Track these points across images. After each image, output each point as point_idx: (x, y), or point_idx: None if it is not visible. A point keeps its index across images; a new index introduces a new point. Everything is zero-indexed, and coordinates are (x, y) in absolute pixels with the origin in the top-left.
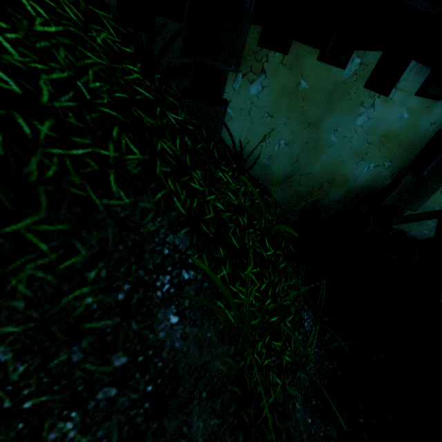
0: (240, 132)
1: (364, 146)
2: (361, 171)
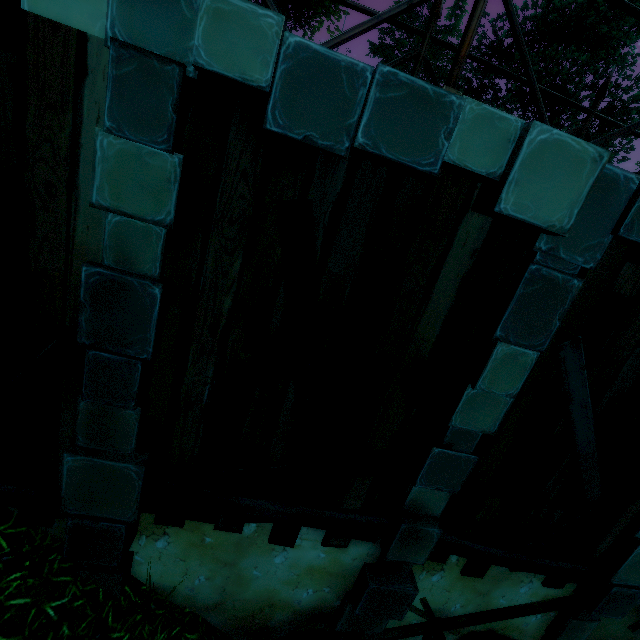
0: (154, 571)
1: (294, 577)
2: (301, 595)
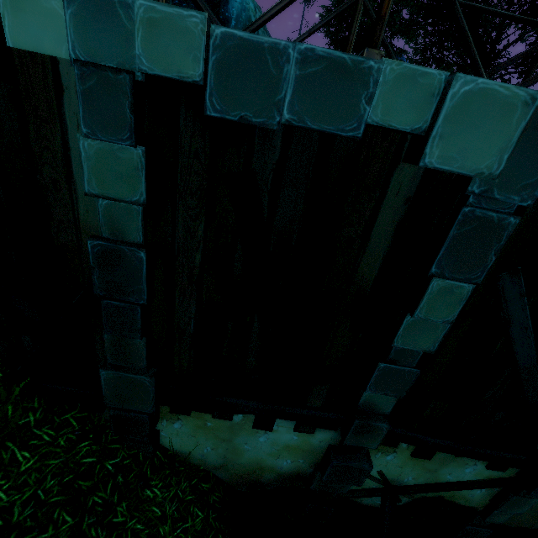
0: (175, 443)
1: (275, 451)
2: (282, 463)
